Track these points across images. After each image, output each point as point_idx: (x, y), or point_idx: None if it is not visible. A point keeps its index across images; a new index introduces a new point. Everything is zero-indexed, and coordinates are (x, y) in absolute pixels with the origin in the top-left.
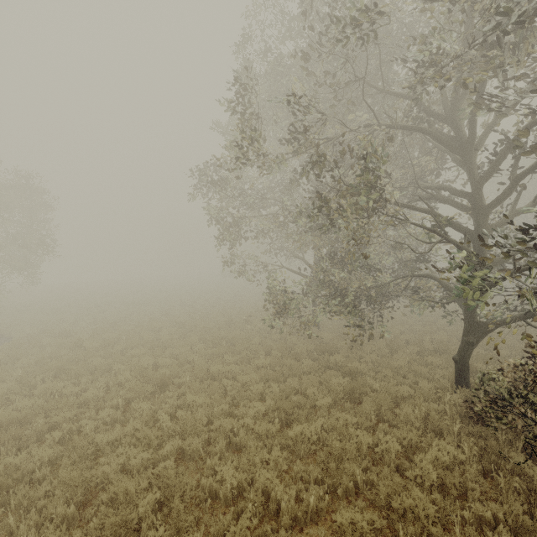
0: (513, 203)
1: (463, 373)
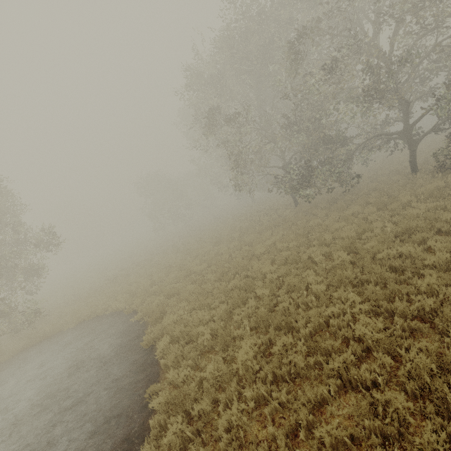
0: (408, 81)
1: (415, 166)
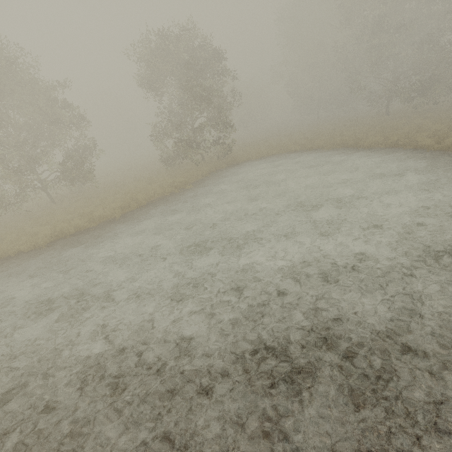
0: None
1: None
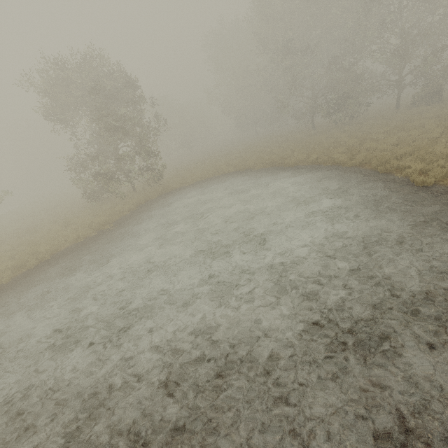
0: None
1: (399, 104)
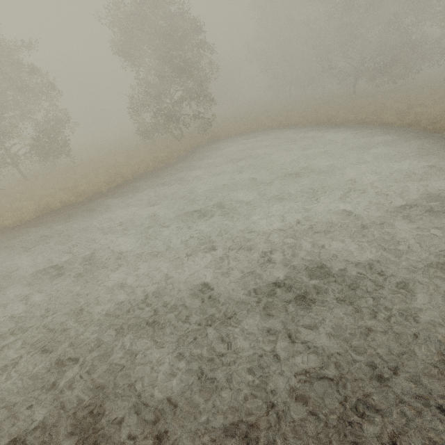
0: None
1: None
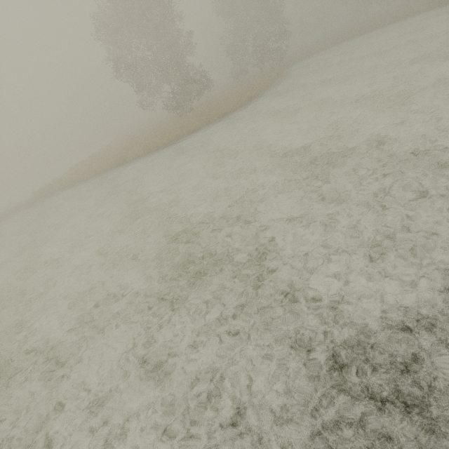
0: None
1: None
